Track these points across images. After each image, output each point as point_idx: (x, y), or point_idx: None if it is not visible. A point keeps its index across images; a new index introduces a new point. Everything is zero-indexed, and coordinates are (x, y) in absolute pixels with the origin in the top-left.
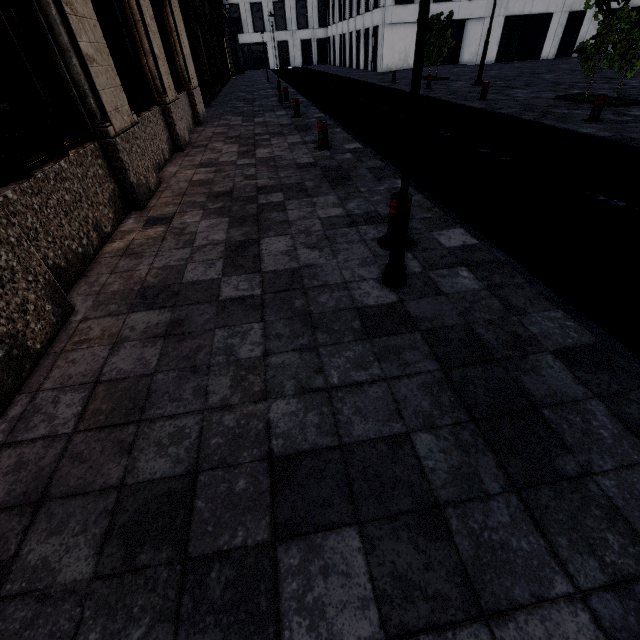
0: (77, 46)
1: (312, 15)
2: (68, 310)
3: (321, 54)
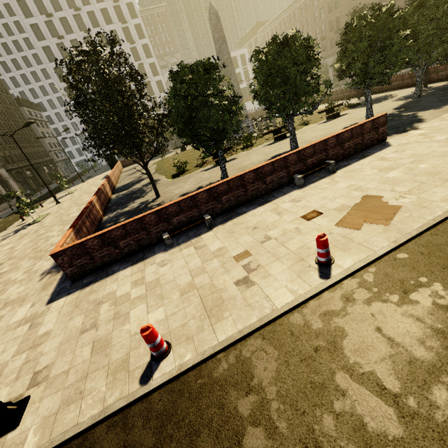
0: None
1: None
2: None
3: None
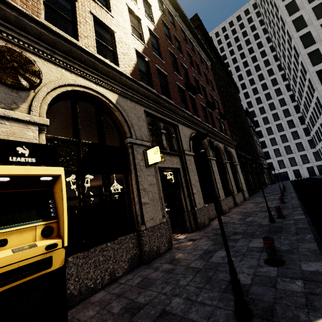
0: (217, 187)
1: (310, 158)
2: (209, 223)
3: (320, 170)
